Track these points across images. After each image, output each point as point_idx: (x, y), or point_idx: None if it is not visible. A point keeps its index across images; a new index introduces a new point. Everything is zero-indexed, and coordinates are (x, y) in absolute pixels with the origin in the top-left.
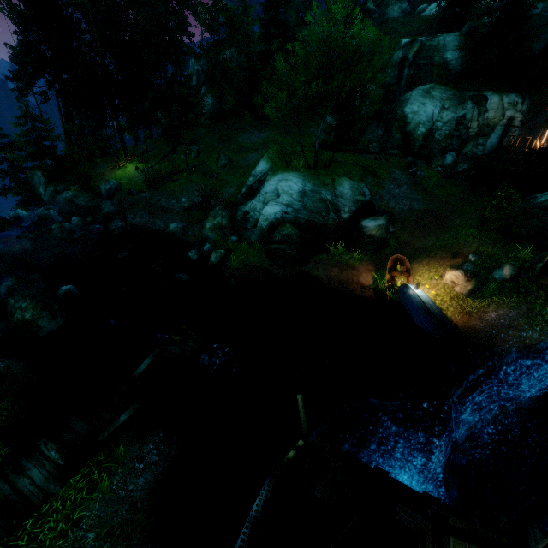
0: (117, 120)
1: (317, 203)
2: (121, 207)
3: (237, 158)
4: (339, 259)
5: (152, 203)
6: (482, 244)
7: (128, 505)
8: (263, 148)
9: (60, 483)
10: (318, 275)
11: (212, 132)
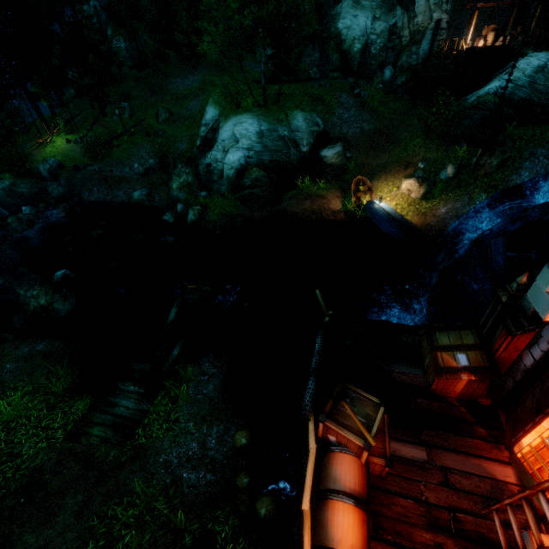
0: (23, 86)
1: (276, 141)
2: (71, 186)
3: (177, 110)
4: (308, 191)
5: (105, 175)
6: (428, 151)
7: (208, 402)
8: (202, 93)
9: (149, 403)
10: (293, 210)
11: (139, 83)
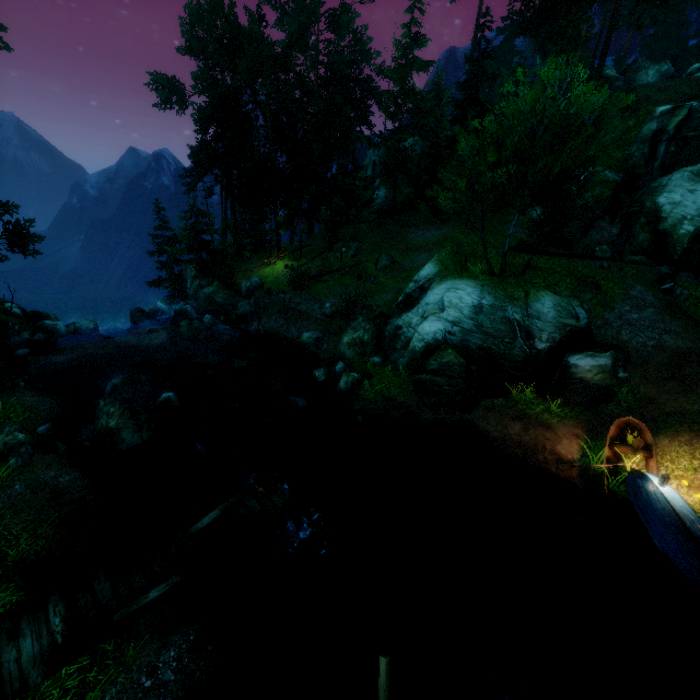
0: (276, 214)
1: (498, 323)
2: (257, 308)
3: (402, 259)
4: (525, 409)
5: (290, 306)
6: None
7: None
8: (437, 248)
9: (45, 672)
10: (488, 429)
11: (378, 228)
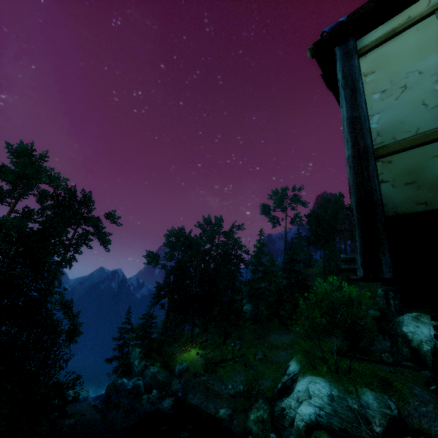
0: (193, 319)
1: (346, 410)
2: (185, 386)
3: (270, 354)
4: None
5: (209, 386)
6: None
7: None
8: (290, 348)
9: None
10: None
11: (251, 330)
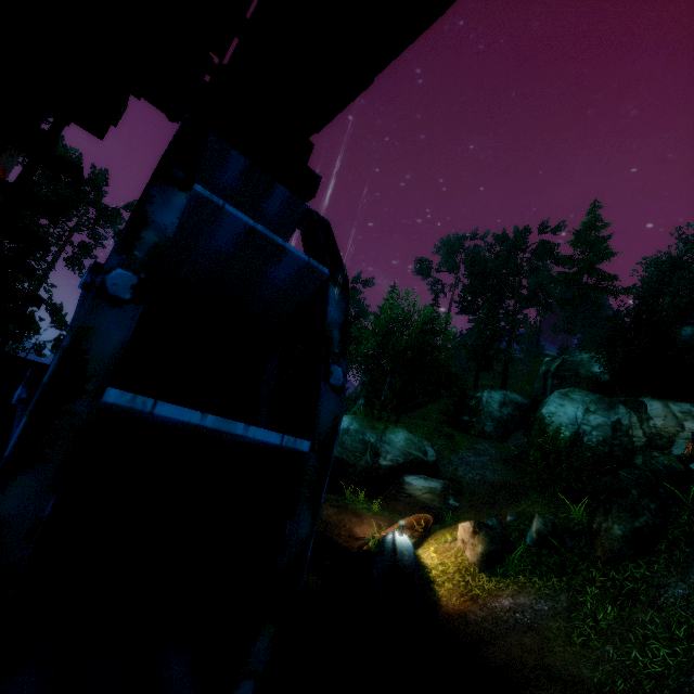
0: None
1: (356, 443)
2: None
3: None
4: (349, 503)
5: None
6: (532, 504)
7: None
8: None
9: None
10: None
11: None
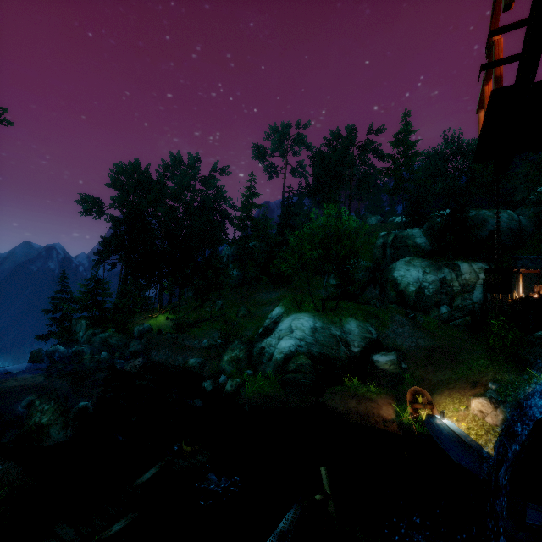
0: (161, 283)
1: (327, 338)
2: (147, 345)
3: (255, 310)
4: (355, 391)
5: (177, 341)
6: (497, 372)
7: None
8: (277, 302)
9: None
10: (336, 406)
11: (235, 292)
